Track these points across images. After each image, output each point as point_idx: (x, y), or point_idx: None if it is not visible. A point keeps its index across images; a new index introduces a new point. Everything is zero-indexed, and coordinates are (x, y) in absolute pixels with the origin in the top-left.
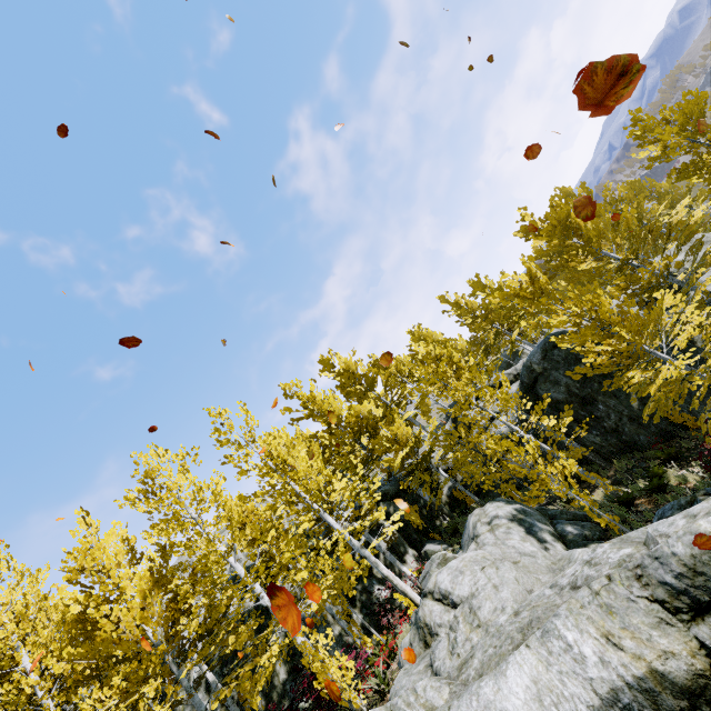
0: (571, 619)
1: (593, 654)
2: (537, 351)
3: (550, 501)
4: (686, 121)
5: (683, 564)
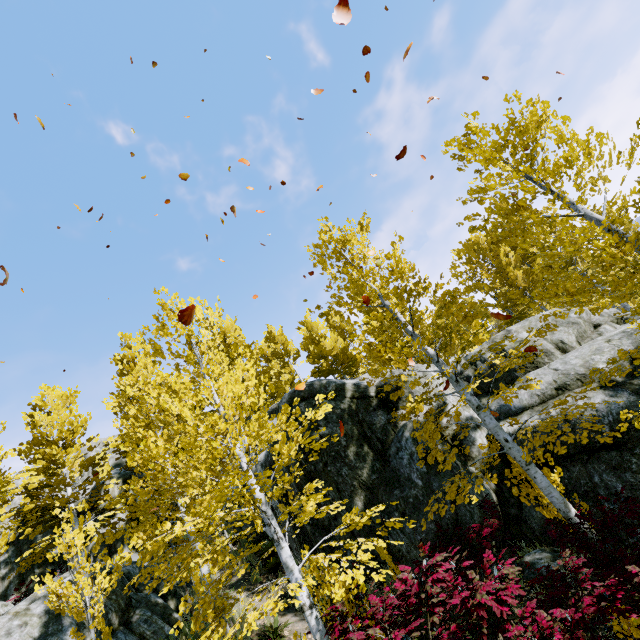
0: None
1: None
2: (285, 396)
3: (185, 587)
4: (500, 143)
5: None
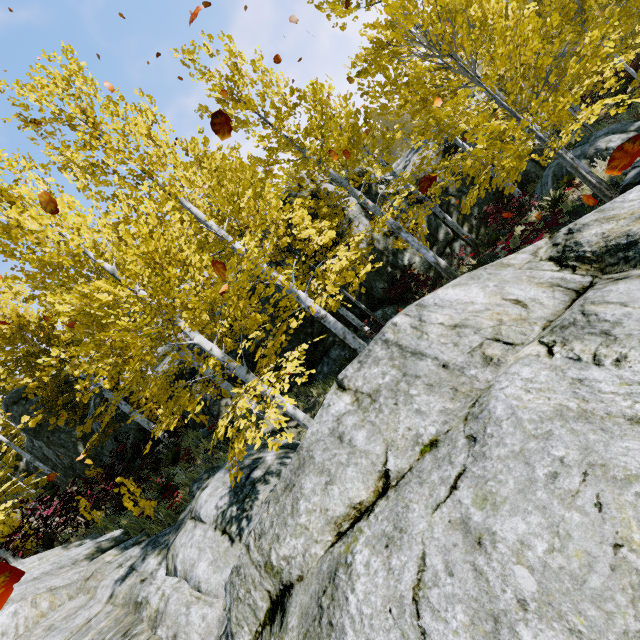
0: None
1: None
2: (2, 404)
3: None
4: None
5: None
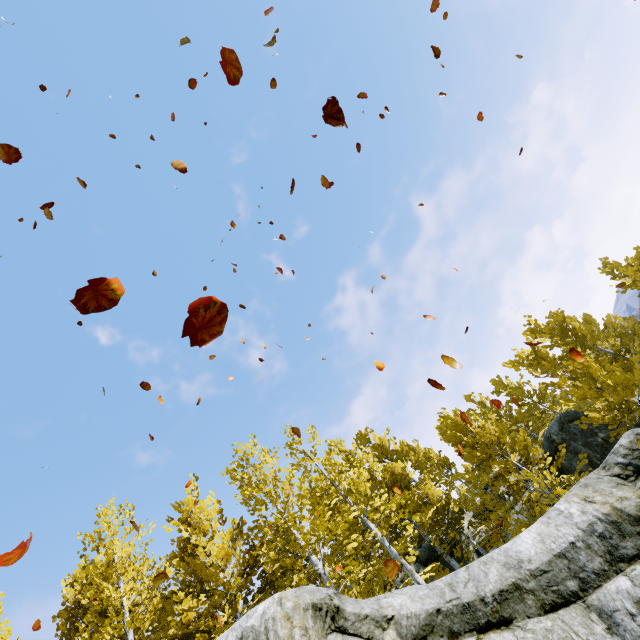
0: (563, 499)
1: (577, 511)
2: (554, 423)
3: None
4: None
5: (626, 448)
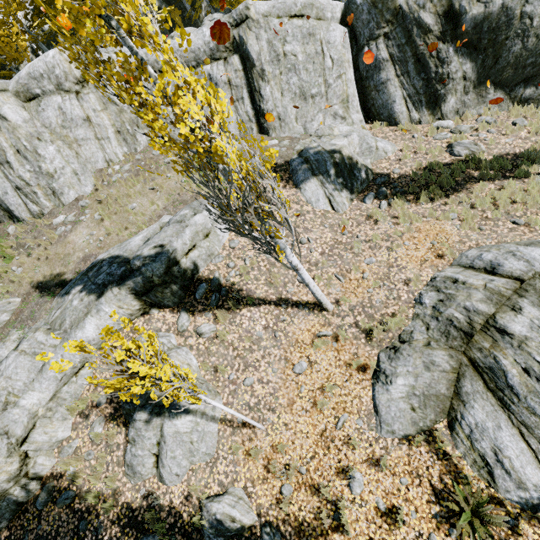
0: (207, 26)
1: (208, 35)
2: None
3: None
4: None
5: (239, 12)
